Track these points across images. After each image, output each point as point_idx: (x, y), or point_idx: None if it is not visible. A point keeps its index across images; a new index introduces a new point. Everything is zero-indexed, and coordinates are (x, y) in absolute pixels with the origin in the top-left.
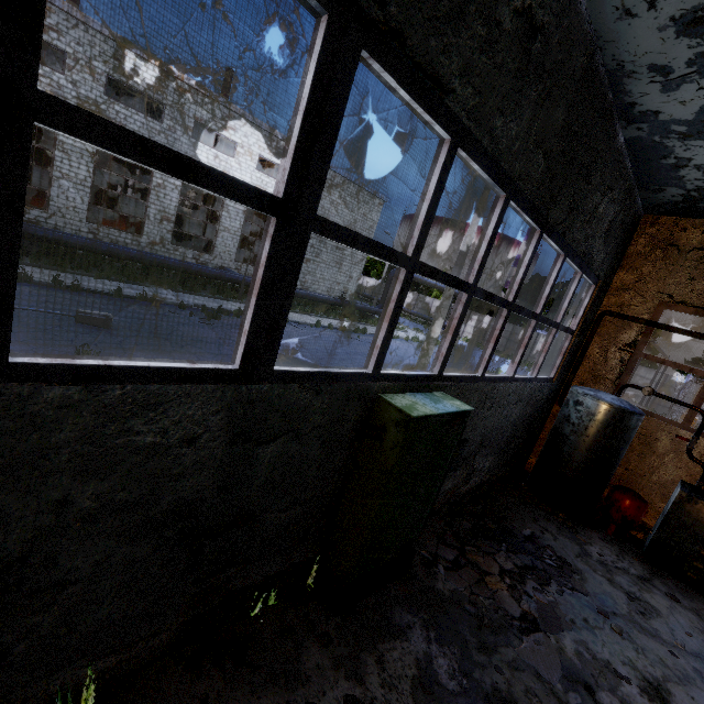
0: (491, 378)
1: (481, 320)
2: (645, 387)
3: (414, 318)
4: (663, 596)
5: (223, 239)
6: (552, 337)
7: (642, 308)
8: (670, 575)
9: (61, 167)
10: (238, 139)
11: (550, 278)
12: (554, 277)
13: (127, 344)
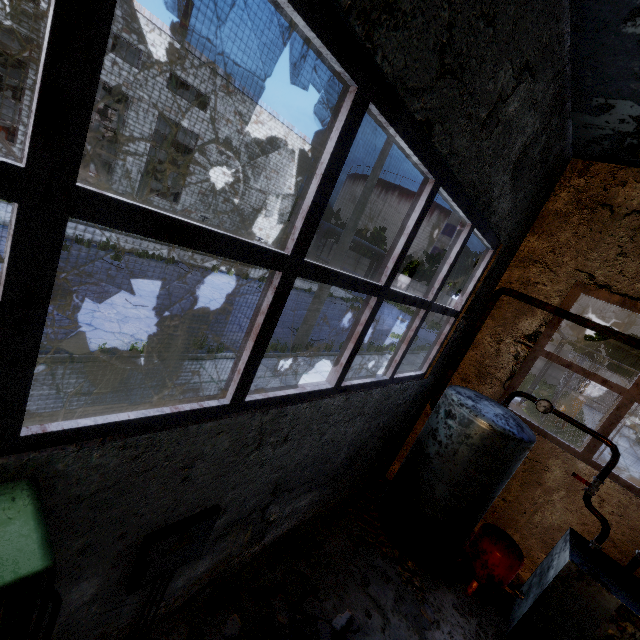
0: (271, 400)
1: (402, 281)
2: (541, 400)
3: None
4: None
5: (124, 163)
6: (419, 321)
7: (553, 289)
8: None
9: None
10: (143, 46)
11: (408, 223)
12: (415, 222)
13: None
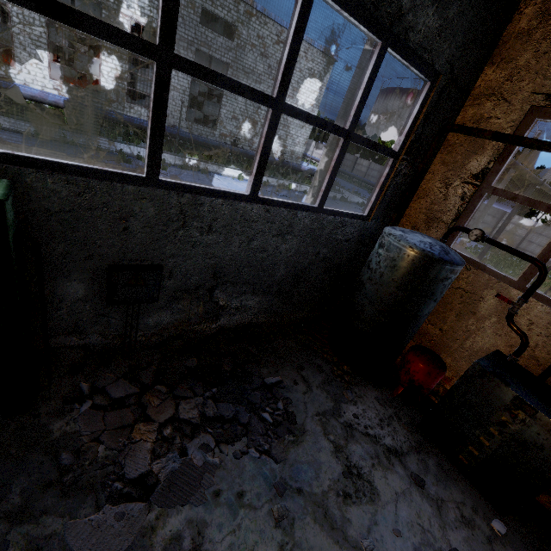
0: (185, 187)
1: None
2: (473, 230)
3: (364, 185)
4: (404, 477)
5: (173, 98)
6: (339, 150)
7: (505, 120)
8: (441, 453)
9: (17, 23)
10: None
11: (290, 33)
12: (294, 29)
13: None
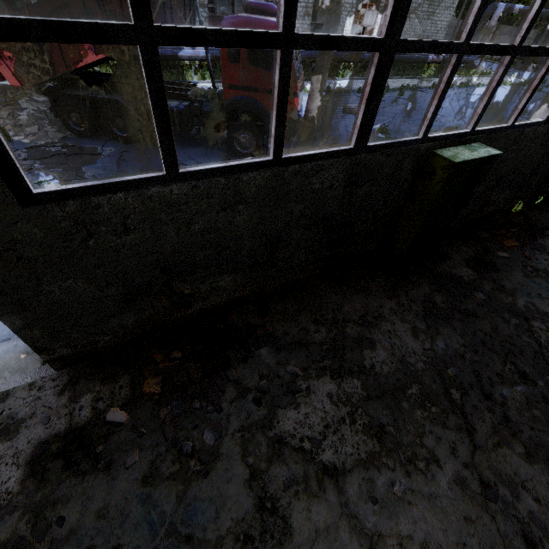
0: None
1: None
2: None
3: (488, 57)
4: None
5: (343, 19)
6: None
7: None
8: None
9: None
10: None
11: None
12: None
13: (375, 122)
